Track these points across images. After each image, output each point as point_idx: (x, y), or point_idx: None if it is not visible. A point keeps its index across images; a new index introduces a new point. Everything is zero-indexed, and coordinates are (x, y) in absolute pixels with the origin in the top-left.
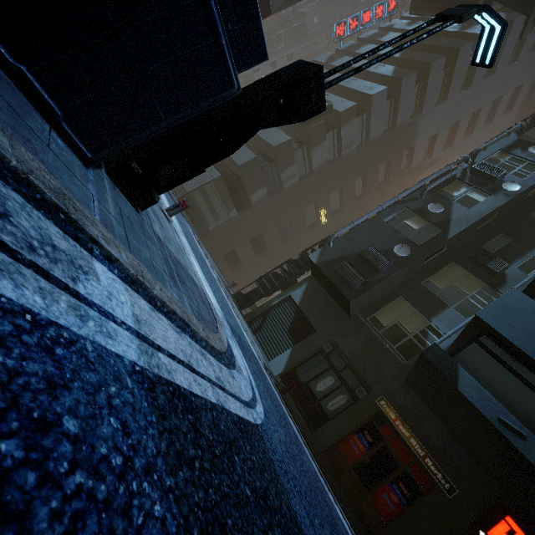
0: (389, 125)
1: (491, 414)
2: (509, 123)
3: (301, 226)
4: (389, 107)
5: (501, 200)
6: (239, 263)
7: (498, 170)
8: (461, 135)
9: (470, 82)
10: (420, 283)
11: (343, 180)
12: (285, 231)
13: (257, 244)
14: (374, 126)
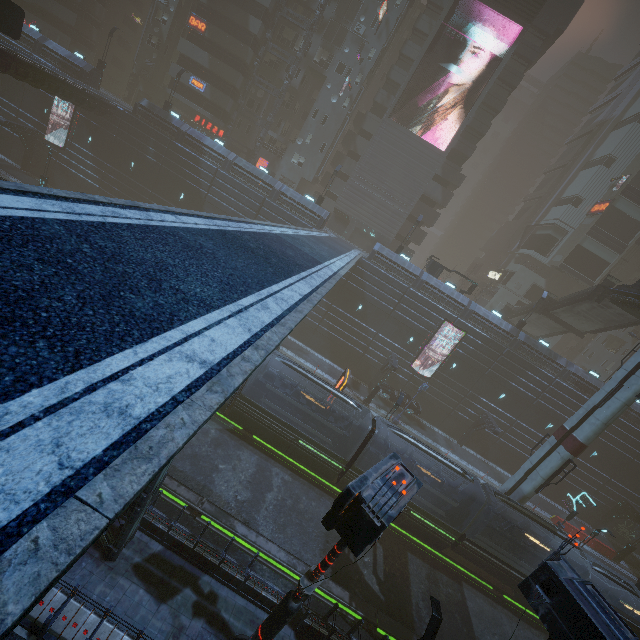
0: None
1: (175, 96)
2: None
3: (131, 36)
4: None
5: (172, 17)
6: (118, 82)
7: (166, 2)
8: None
9: None
10: (170, 64)
11: None
12: (125, 44)
13: (117, 63)
14: None
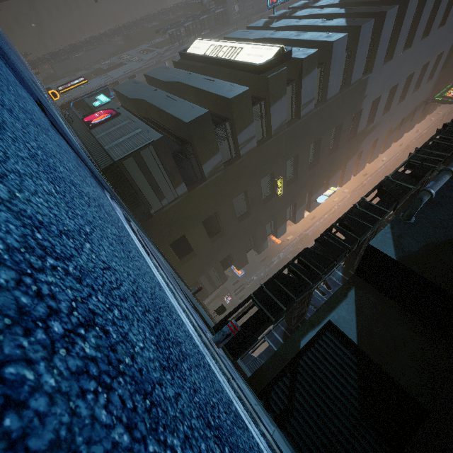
0: (342, 83)
1: None
2: (428, 91)
3: (257, 201)
4: (345, 61)
5: None
6: (190, 250)
7: None
8: (396, 99)
9: (410, 42)
10: None
11: (300, 145)
12: (240, 207)
13: (210, 225)
14: (331, 82)
